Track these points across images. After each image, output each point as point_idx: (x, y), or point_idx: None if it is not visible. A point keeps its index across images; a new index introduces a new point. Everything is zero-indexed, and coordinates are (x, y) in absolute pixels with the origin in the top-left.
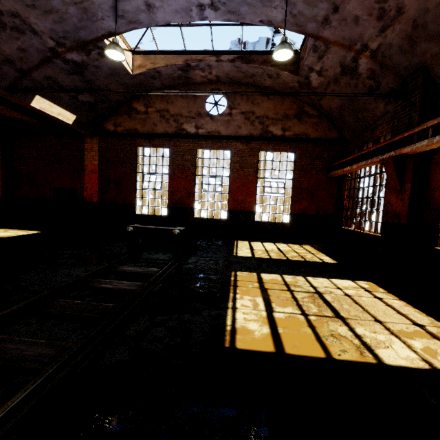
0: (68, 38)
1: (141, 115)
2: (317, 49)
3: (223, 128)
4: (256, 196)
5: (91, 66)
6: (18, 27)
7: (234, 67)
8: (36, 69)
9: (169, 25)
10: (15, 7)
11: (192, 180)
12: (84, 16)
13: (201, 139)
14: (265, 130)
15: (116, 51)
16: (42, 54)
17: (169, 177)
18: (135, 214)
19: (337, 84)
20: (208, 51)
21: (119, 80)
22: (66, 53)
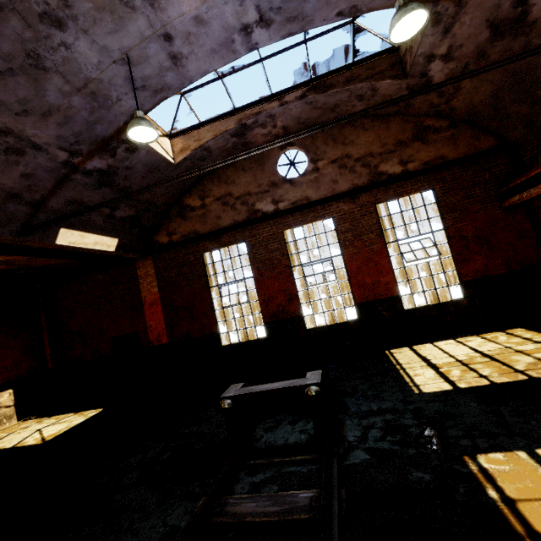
0: (82, 142)
1: (198, 210)
2: (439, 17)
3: (311, 191)
4: (393, 271)
5: (121, 169)
6: (13, 148)
7: (306, 104)
8: (52, 195)
9: (206, 83)
10: (2, 122)
11: (288, 276)
12: (95, 104)
13: (284, 215)
14: (375, 173)
15: (143, 128)
16: (55, 174)
17: (255, 281)
18: (222, 347)
19: (484, 60)
20: (265, 98)
21: (160, 176)
22: (85, 163)
